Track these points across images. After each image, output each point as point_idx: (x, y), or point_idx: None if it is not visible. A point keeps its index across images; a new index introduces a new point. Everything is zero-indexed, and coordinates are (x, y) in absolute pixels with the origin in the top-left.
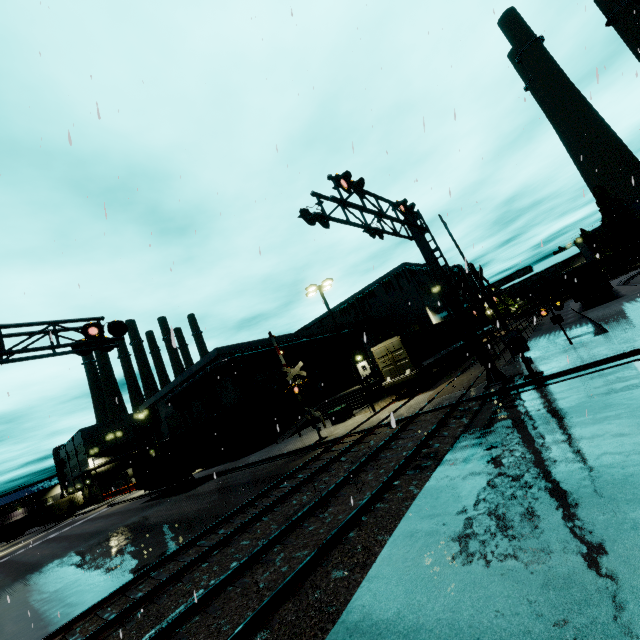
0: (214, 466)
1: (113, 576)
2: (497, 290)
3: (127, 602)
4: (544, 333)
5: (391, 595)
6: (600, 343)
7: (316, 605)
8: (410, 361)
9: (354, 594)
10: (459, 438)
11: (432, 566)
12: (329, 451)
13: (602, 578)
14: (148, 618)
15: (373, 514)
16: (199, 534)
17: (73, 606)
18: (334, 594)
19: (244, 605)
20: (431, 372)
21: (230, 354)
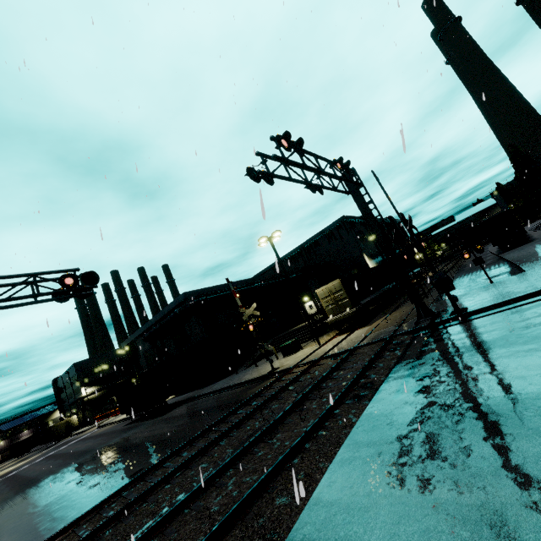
0: (185, 393)
1: (93, 493)
2: (425, 236)
3: (100, 520)
4: (466, 273)
5: (330, 524)
6: (518, 281)
7: (260, 532)
8: (350, 300)
9: (296, 522)
10: (393, 369)
11: (368, 496)
12: (280, 380)
13: (536, 516)
14: (115, 537)
15: (315, 441)
16: (165, 457)
17: (57, 521)
18: (277, 521)
19: (197, 529)
20: (368, 310)
21: (196, 298)
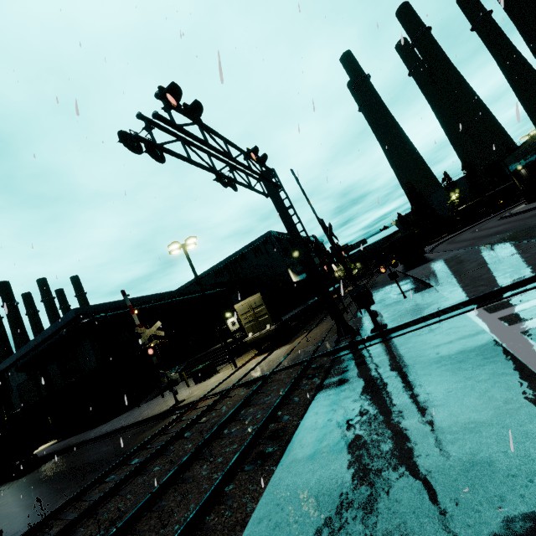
0: (69, 437)
1: None
2: (345, 244)
3: None
4: (380, 289)
5: None
6: (430, 296)
7: None
8: (270, 316)
9: None
10: (310, 406)
11: None
12: (179, 421)
13: None
14: None
15: None
16: None
17: None
18: None
19: None
20: (290, 326)
21: (92, 314)
